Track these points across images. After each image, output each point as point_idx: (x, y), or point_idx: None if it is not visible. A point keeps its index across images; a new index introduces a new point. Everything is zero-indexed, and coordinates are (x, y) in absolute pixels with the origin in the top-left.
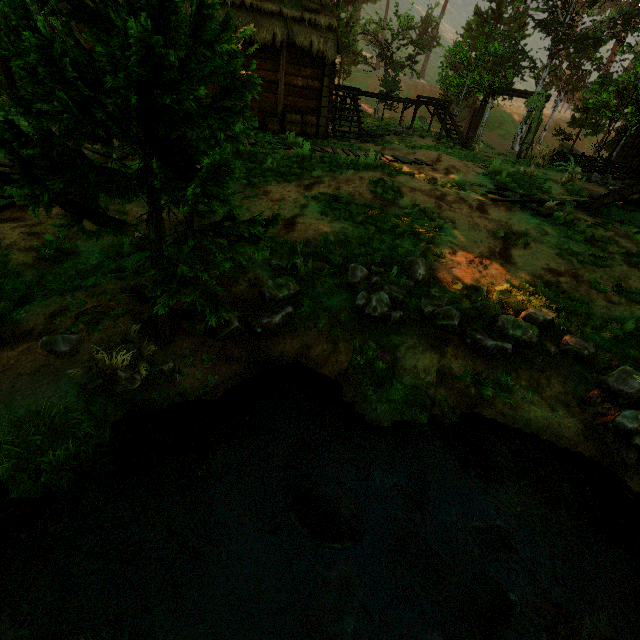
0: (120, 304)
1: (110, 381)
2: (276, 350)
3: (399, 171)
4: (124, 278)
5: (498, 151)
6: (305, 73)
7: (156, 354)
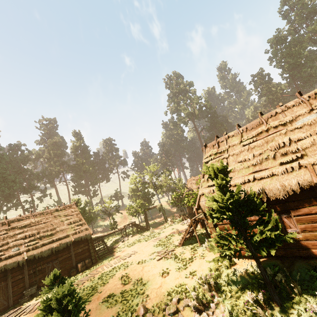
0: None
1: None
2: None
3: (127, 265)
4: None
5: (159, 223)
6: (81, 246)
7: None
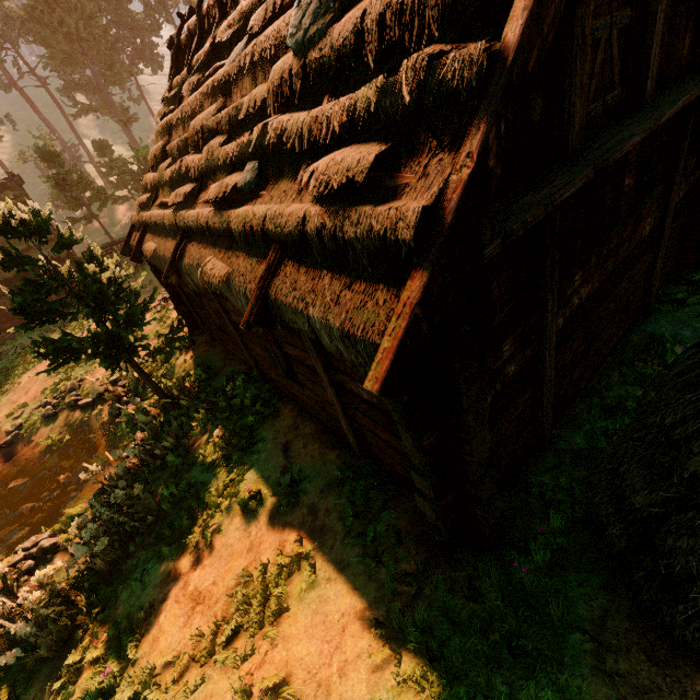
0: None
1: None
2: (15, 448)
3: None
4: None
5: None
6: None
7: None
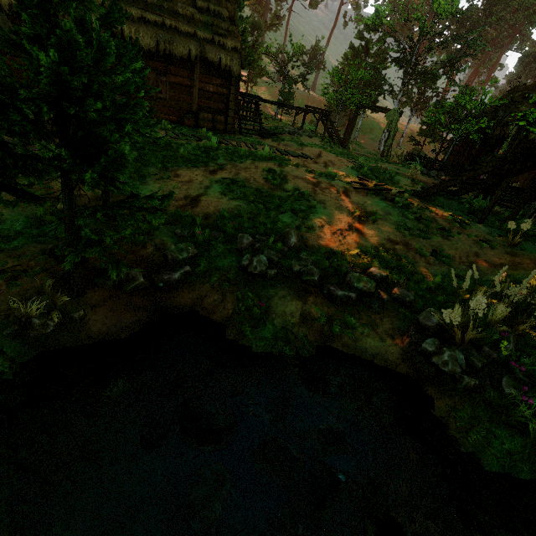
0: (39, 263)
1: (25, 327)
2: (175, 301)
3: (287, 163)
4: (44, 242)
5: (368, 150)
6: (215, 82)
7: (68, 304)
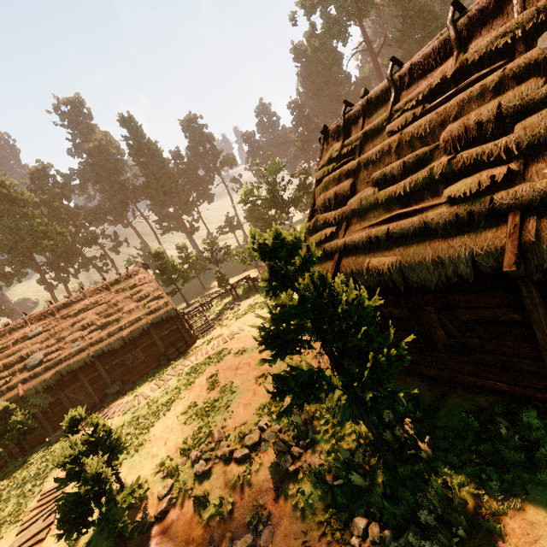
0: (105, 546)
1: None
2: (169, 519)
3: (223, 356)
4: (104, 532)
5: None
6: (166, 327)
7: None
